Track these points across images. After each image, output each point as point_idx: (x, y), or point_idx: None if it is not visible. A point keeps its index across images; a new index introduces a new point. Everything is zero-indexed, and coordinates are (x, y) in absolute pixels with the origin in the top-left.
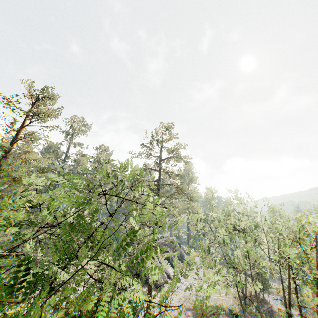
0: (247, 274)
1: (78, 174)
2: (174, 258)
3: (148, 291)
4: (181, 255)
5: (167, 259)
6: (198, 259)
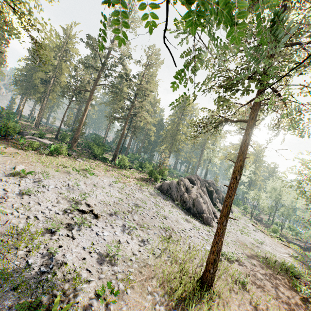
0: (292, 243)
1: (120, 77)
2: (217, 199)
3: (222, 215)
4: (223, 199)
5: (210, 197)
6: (237, 210)
